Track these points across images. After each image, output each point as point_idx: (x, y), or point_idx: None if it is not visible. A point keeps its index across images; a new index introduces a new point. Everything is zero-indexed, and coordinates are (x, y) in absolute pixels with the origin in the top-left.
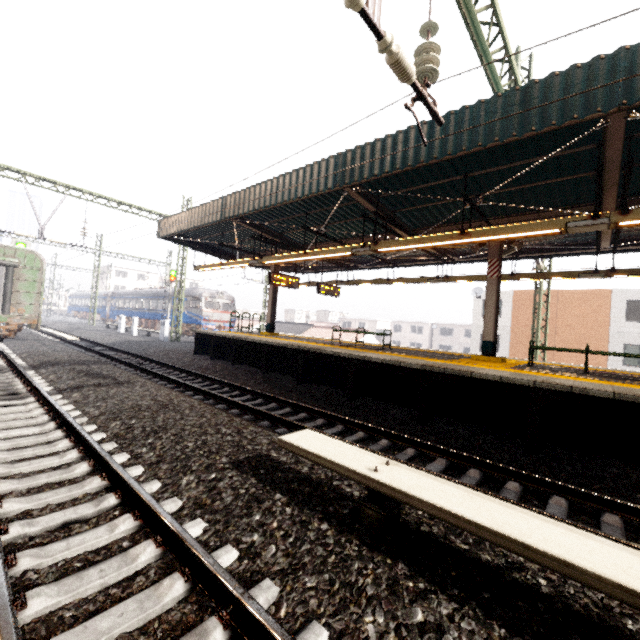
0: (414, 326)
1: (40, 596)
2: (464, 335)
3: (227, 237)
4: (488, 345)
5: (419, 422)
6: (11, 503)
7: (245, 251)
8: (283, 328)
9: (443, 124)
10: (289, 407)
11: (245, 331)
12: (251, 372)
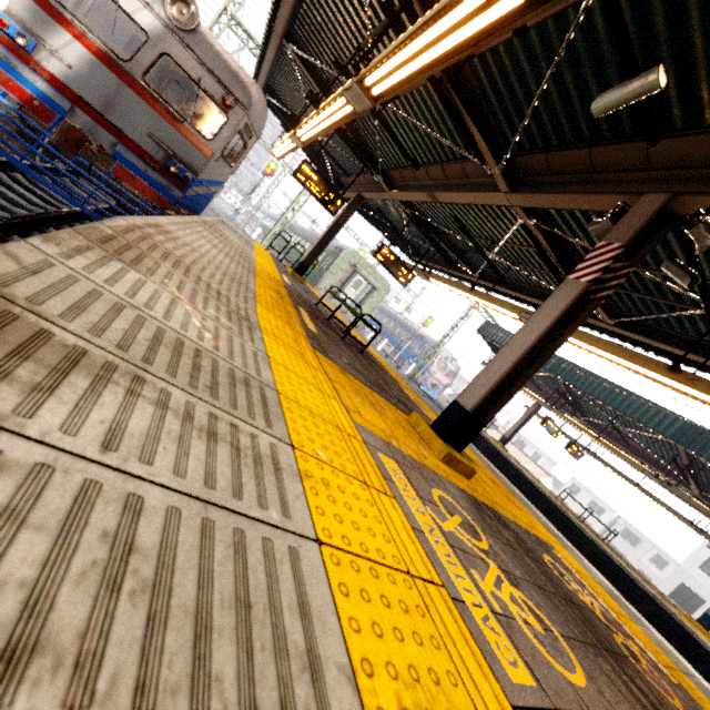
0: (596, 502)
1: None
2: (651, 558)
3: None
4: (708, 619)
5: None
6: None
7: (532, 380)
8: None
9: None
10: None
11: (450, 401)
12: None
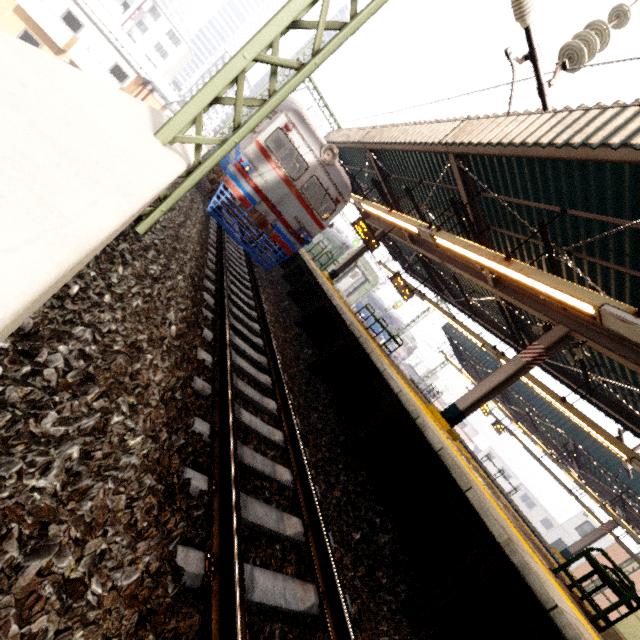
0: (505, 469)
1: None
2: (541, 520)
3: (474, 357)
4: (567, 553)
5: None
6: None
7: (476, 372)
8: (415, 378)
9: (635, 471)
10: None
11: (404, 372)
12: None
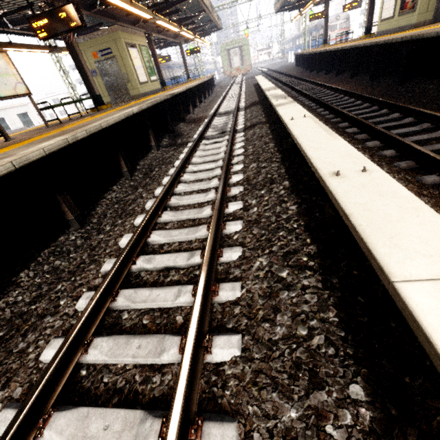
0: None
1: (230, 92)
2: None
3: None
4: (365, 29)
5: (309, 72)
6: (231, 90)
7: (306, 3)
8: None
9: None
10: (285, 76)
11: None
12: (298, 68)
